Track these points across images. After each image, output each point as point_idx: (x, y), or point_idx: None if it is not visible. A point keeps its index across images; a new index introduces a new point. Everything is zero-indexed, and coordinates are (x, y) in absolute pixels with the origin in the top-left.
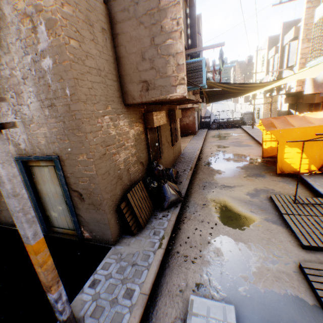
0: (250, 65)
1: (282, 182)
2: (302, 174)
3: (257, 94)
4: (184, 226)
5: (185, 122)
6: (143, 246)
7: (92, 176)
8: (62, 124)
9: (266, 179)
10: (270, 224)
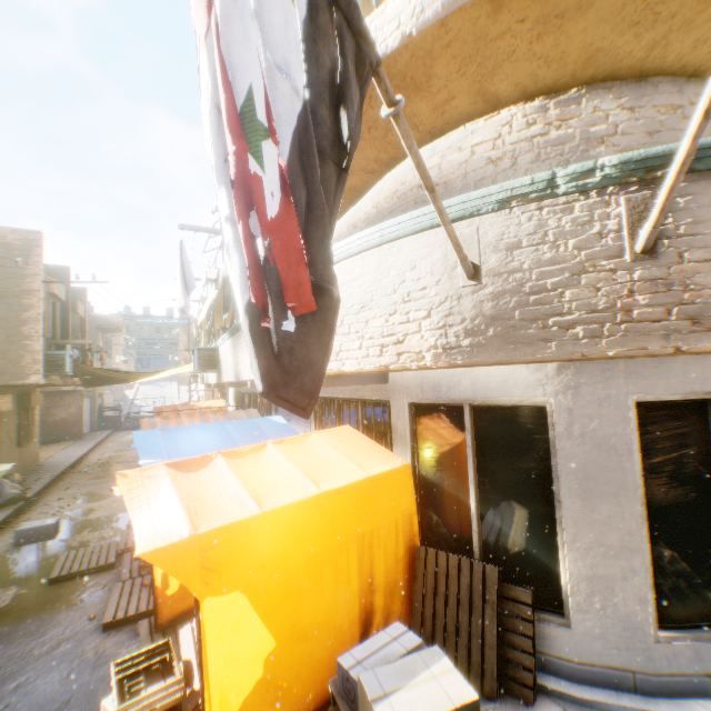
0: None
1: None
2: None
3: None
4: (28, 515)
5: (62, 416)
6: None
7: None
8: None
9: None
10: None
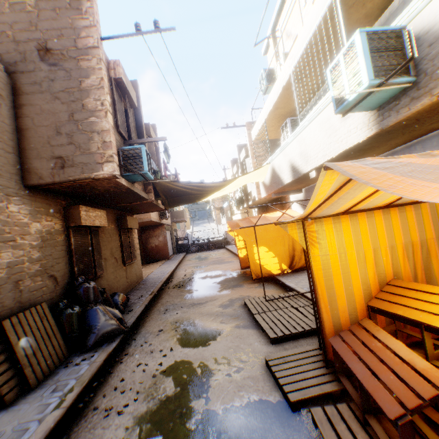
0: None
1: (259, 287)
2: (277, 275)
3: (235, 211)
4: (121, 366)
5: (154, 243)
6: (19, 418)
7: None
8: None
9: (244, 288)
10: (241, 330)
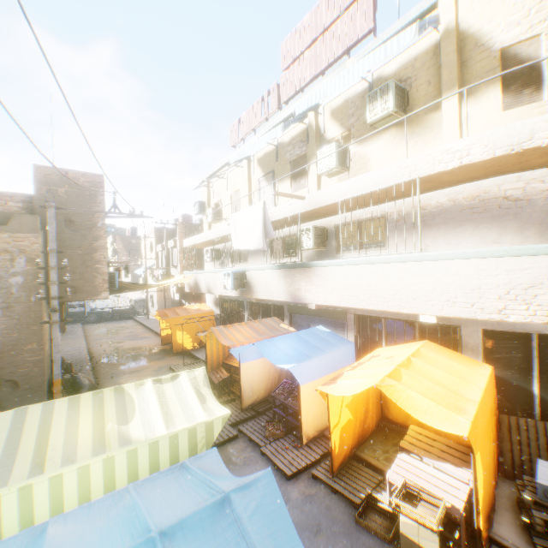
0: (135, 239)
1: (178, 358)
2: (190, 350)
3: (149, 279)
4: None
5: None
6: None
7: (40, 360)
8: (17, 321)
9: (167, 360)
10: None
